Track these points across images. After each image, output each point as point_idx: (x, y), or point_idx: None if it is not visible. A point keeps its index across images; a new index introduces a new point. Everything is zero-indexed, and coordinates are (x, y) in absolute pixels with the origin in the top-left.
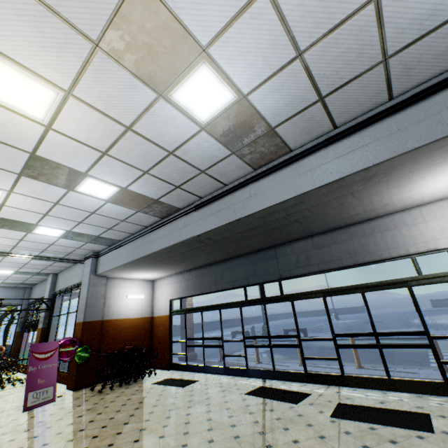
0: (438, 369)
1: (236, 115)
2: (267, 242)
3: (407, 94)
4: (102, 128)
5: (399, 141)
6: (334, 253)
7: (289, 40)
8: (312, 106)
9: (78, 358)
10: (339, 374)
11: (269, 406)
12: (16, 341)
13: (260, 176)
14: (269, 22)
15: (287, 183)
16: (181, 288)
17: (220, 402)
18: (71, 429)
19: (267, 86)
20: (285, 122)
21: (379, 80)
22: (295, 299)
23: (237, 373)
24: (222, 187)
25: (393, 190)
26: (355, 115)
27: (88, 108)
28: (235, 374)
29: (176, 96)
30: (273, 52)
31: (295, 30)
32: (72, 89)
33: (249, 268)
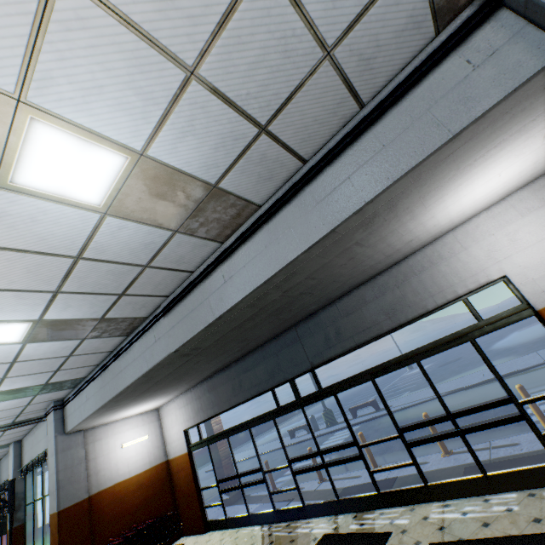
0: (541, 429)
1: (145, 182)
2: (281, 325)
3: (380, 94)
4: None
5: (389, 162)
6: (369, 317)
7: (160, 53)
8: (255, 141)
9: None
10: (422, 484)
11: None
12: None
13: (229, 251)
14: (106, 29)
15: (265, 252)
16: (194, 411)
17: None
18: None
19: (167, 131)
20: (227, 172)
21: (333, 85)
22: (338, 392)
23: (293, 515)
24: (189, 275)
25: (410, 224)
26: (324, 138)
27: None
28: (291, 518)
29: (22, 180)
30: (145, 78)
31: (160, 35)
32: None
33: (271, 362)
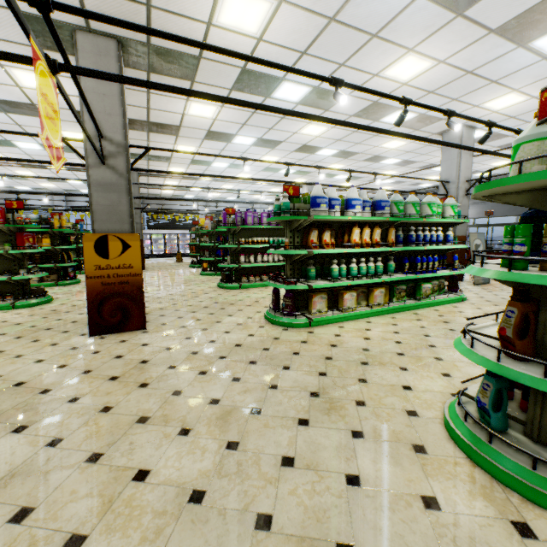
0: None
1: None
2: None
3: None
4: None
5: None
6: None
7: None
8: None
9: None
10: None
11: None
12: None
13: None
14: None
15: None
16: (476, 213)
17: None
18: None
19: None
20: None
21: None
22: None
23: None
24: None
25: None
26: None
27: None
28: None
29: None
30: None
31: None
32: None
33: None
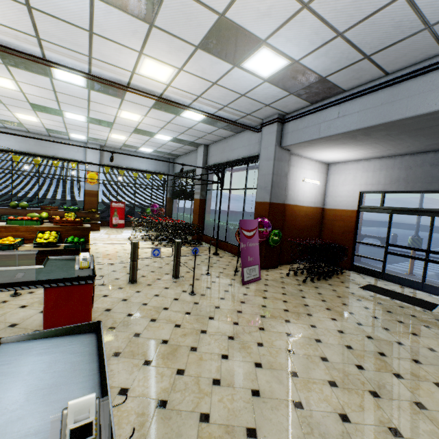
0: None
1: None
2: None
3: None
4: None
5: None
6: None
7: None
8: None
9: (271, 241)
10: None
11: None
12: (168, 206)
13: None
14: None
15: None
16: (389, 179)
17: None
18: (358, 345)
19: None
20: None
21: None
22: None
23: None
24: None
25: None
26: None
27: None
28: None
29: None
30: None
31: None
32: None
33: None
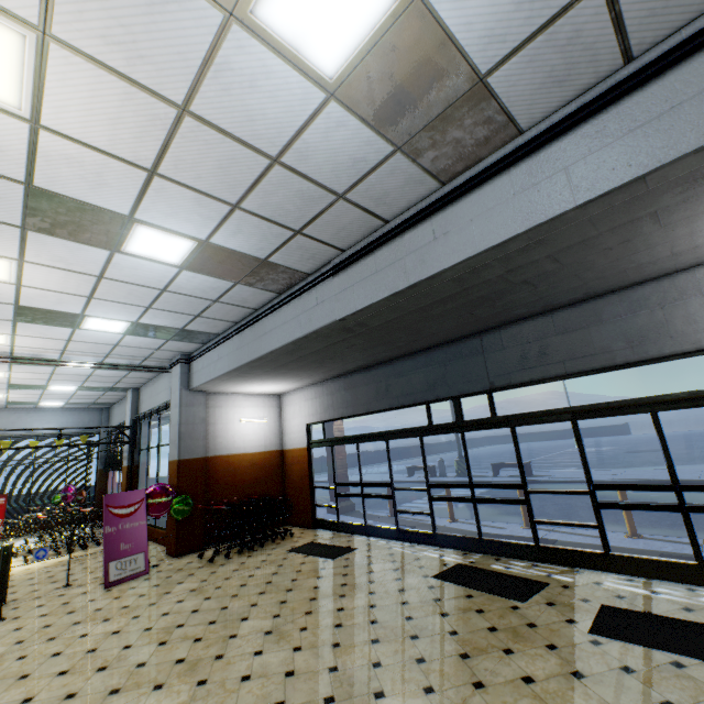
0: None
1: (400, 50)
2: (467, 326)
3: None
4: (133, 115)
5: None
6: (598, 341)
7: None
8: (579, 1)
9: (175, 512)
10: (600, 551)
11: (474, 603)
12: (100, 483)
13: (453, 196)
14: None
15: (511, 203)
16: (323, 407)
17: (392, 591)
18: (166, 623)
19: None
20: (510, 57)
21: None
22: (517, 425)
23: (418, 539)
24: (381, 226)
25: None
26: (685, 16)
27: (93, 69)
28: (415, 541)
29: (263, 12)
30: None
31: None
32: (47, 20)
33: (434, 372)
